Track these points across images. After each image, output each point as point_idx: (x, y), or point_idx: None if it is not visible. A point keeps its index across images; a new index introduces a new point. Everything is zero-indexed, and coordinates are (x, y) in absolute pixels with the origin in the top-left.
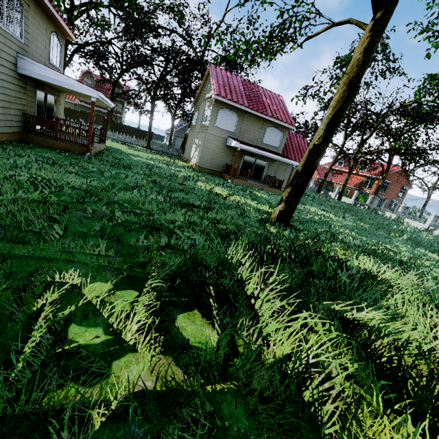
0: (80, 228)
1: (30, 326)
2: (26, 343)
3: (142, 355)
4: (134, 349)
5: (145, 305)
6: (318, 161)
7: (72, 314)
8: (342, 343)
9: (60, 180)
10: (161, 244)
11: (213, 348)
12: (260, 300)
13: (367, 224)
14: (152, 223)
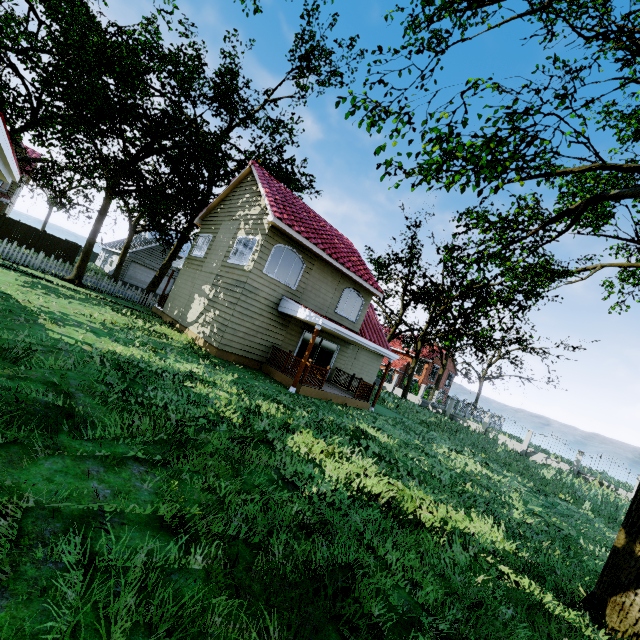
0: None
1: None
2: None
3: None
4: None
5: None
6: None
7: None
8: None
9: None
10: None
11: None
12: None
13: (518, 475)
14: None
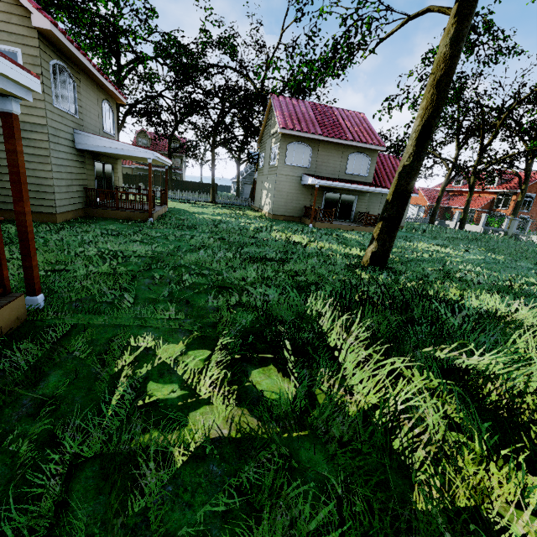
0: (149, 295)
1: (114, 385)
2: (112, 398)
3: (217, 407)
4: (209, 402)
5: (218, 363)
6: (412, 185)
7: (149, 373)
8: (445, 392)
9: (126, 250)
10: (232, 303)
11: (288, 397)
12: (345, 352)
13: (501, 255)
14: (222, 283)
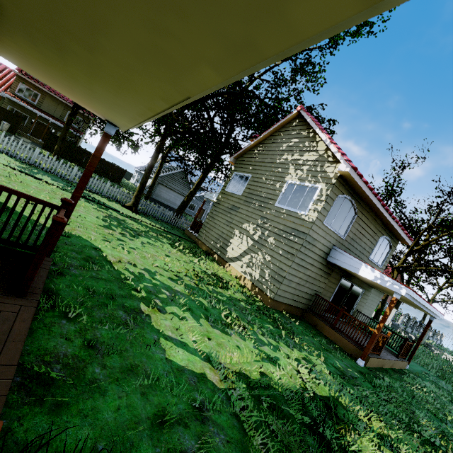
0: None
1: None
2: None
3: None
4: None
5: None
6: None
7: None
8: None
9: None
10: None
11: None
12: None
13: None
14: None
